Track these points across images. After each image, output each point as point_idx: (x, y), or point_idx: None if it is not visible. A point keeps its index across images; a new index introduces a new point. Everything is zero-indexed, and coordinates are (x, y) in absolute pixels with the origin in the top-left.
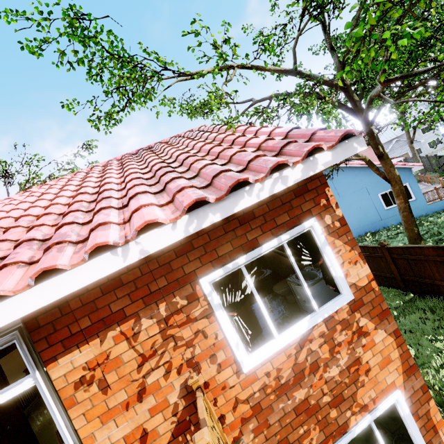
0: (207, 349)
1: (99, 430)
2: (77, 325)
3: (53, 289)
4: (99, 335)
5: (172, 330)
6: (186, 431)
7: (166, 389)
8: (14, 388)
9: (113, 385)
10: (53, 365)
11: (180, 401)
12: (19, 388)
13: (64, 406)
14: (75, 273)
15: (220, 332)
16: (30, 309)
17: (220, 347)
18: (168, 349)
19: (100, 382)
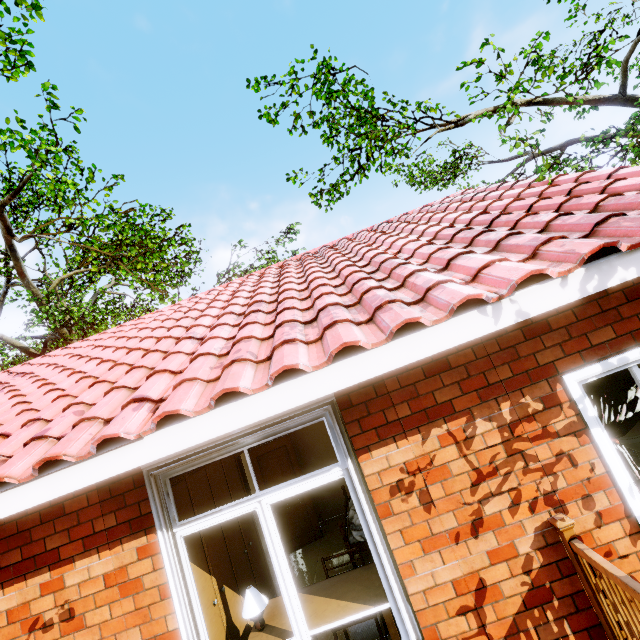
0: (577, 484)
1: (420, 560)
2: (394, 411)
3: (409, 348)
4: (420, 430)
5: (520, 444)
6: (546, 605)
7: (513, 529)
8: (321, 475)
9: (438, 502)
10: (366, 457)
11: (535, 554)
12: (327, 476)
13: (378, 514)
14: (435, 332)
15: (599, 463)
16: (385, 369)
17: (600, 487)
18: (515, 471)
19: (422, 494)
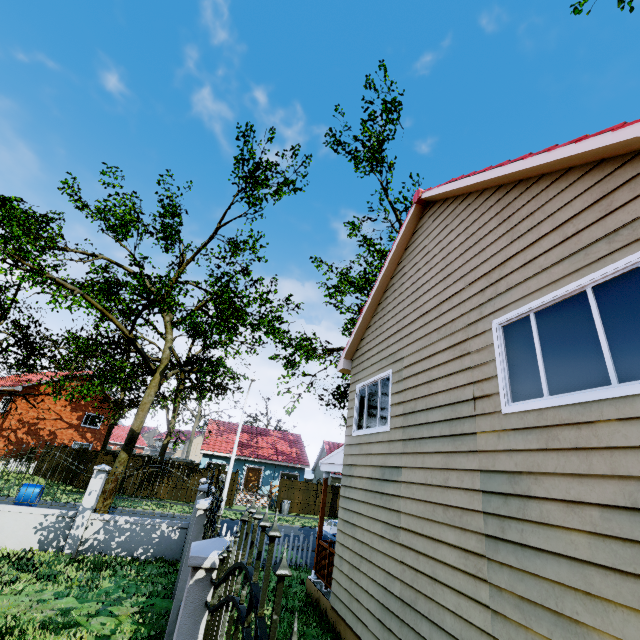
0: None
1: None
2: None
3: None
4: None
5: None
6: None
7: None
8: None
9: None
10: None
11: None
12: None
13: None
14: None
15: None
16: None
17: None
18: None
19: None
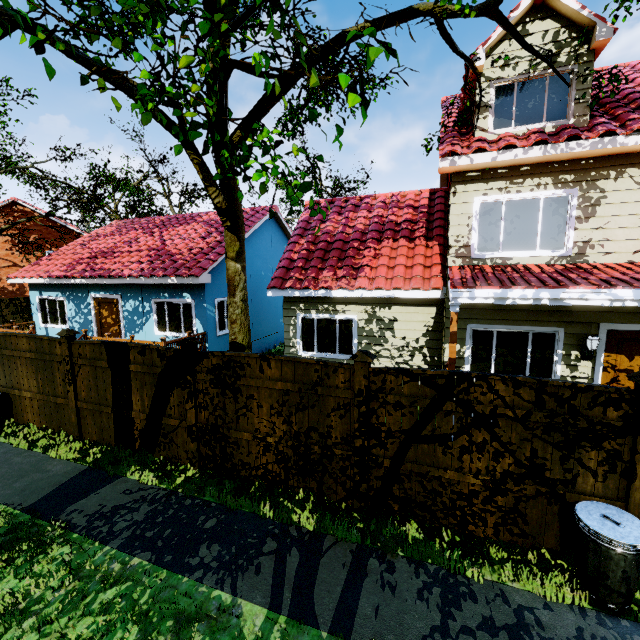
0: None
1: None
2: None
3: None
4: None
5: None
6: None
7: None
8: None
9: None
10: None
11: None
12: None
13: None
14: None
15: None
16: None
17: None
18: None
19: None
